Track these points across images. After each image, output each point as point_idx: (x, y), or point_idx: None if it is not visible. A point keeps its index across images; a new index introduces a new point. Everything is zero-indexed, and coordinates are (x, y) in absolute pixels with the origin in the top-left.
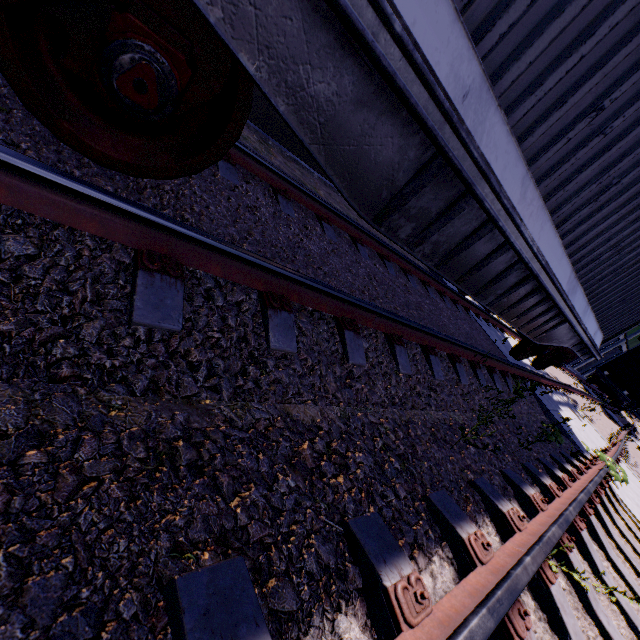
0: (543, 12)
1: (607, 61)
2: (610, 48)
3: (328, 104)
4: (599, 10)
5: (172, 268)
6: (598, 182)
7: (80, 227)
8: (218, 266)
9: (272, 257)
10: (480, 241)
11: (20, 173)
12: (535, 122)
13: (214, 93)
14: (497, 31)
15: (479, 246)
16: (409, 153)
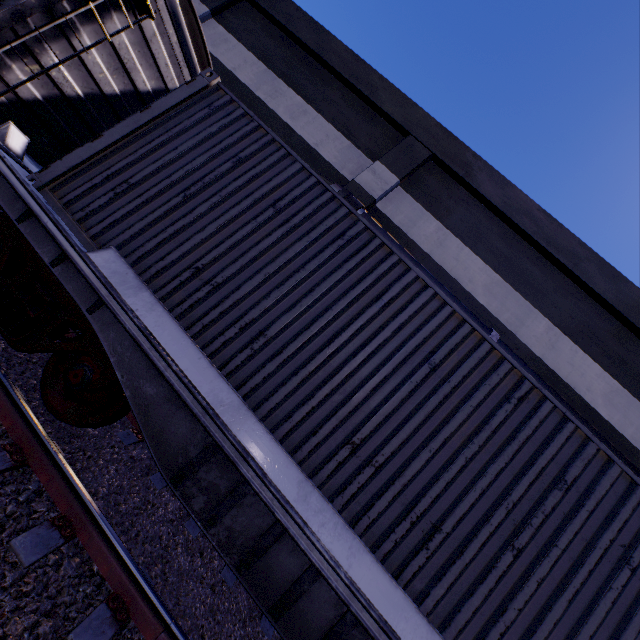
0: (277, 383)
1: (335, 412)
2: (336, 407)
3: (151, 397)
4: (314, 387)
5: (18, 455)
6: (409, 519)
7: (3, 421)
8: (49, 476)
9: (114, 521)
10: (283, 548)
11: (8, 393)
12: (301, 441)
13: (105, 385)
14: (249, 386)
15: (284, 555)
16: (198, 434)
